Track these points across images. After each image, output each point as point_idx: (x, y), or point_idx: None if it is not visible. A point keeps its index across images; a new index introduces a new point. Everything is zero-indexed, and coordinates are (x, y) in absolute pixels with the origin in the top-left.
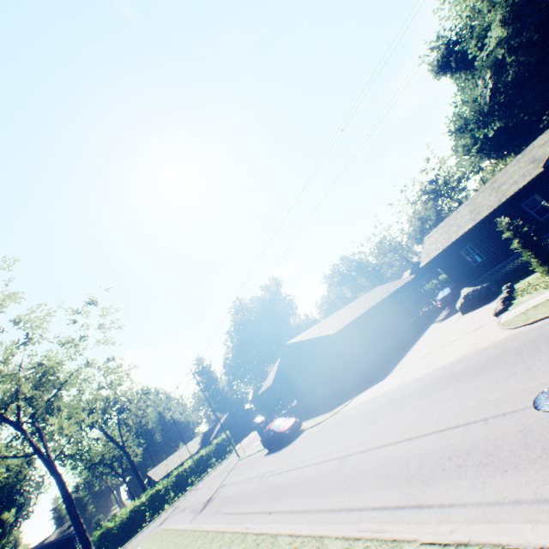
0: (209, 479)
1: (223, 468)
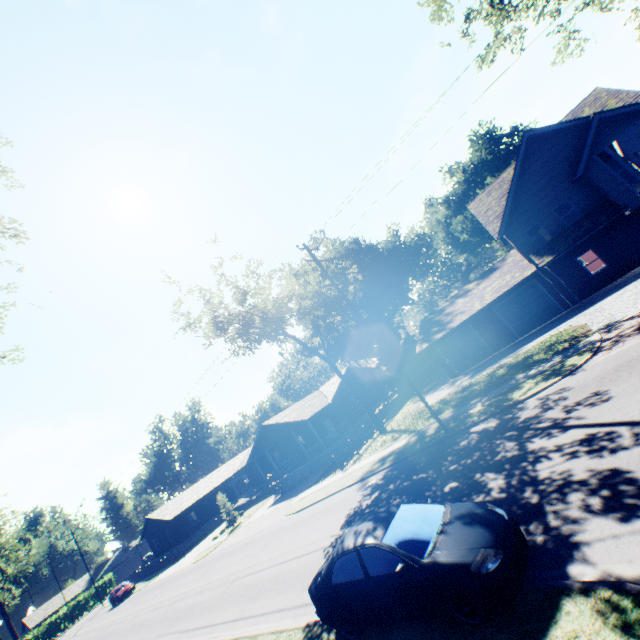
0: (76, 626)
1: (90, 615)
